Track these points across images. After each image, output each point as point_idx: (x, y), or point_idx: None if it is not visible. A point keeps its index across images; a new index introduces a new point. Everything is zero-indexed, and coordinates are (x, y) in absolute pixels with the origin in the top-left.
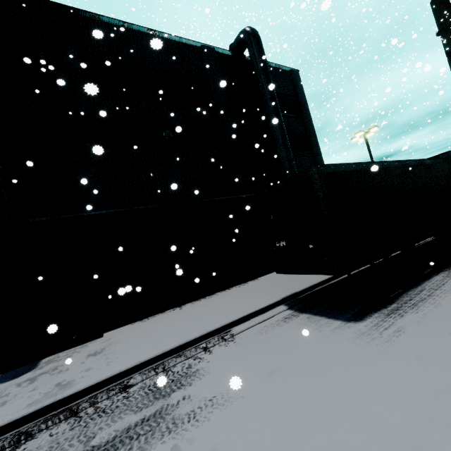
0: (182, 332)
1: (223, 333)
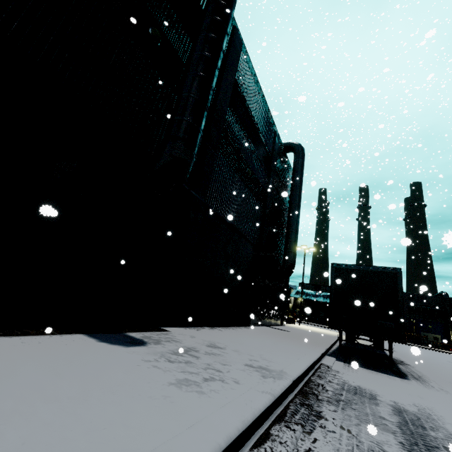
0: (288, 352)
1: (321, 364)
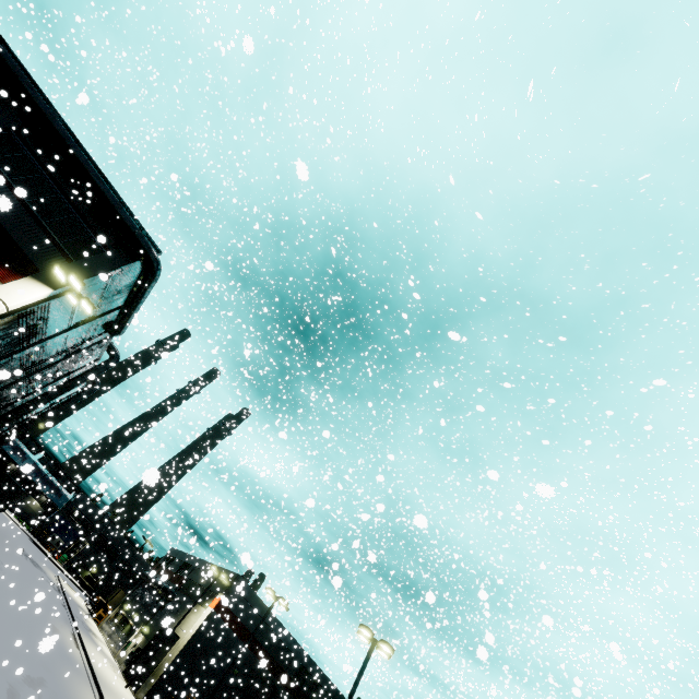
0: None
1: None
